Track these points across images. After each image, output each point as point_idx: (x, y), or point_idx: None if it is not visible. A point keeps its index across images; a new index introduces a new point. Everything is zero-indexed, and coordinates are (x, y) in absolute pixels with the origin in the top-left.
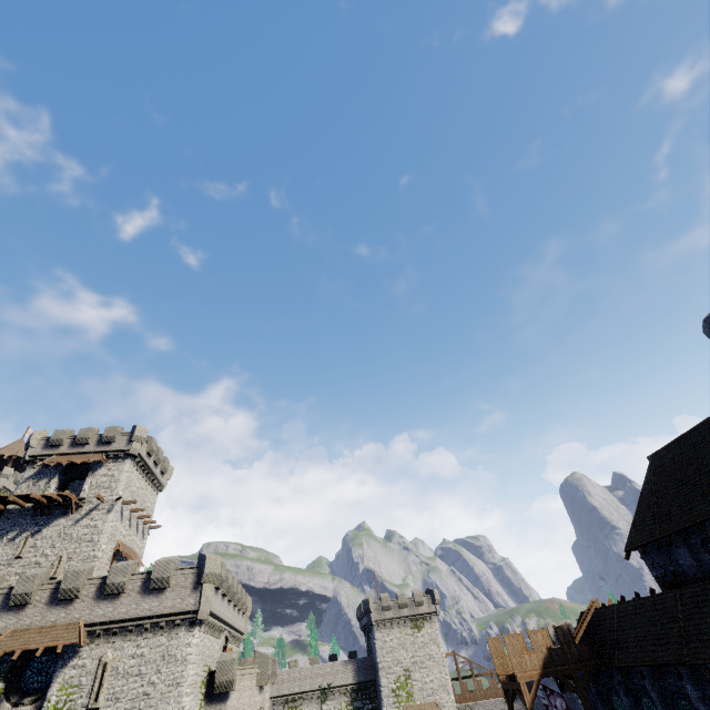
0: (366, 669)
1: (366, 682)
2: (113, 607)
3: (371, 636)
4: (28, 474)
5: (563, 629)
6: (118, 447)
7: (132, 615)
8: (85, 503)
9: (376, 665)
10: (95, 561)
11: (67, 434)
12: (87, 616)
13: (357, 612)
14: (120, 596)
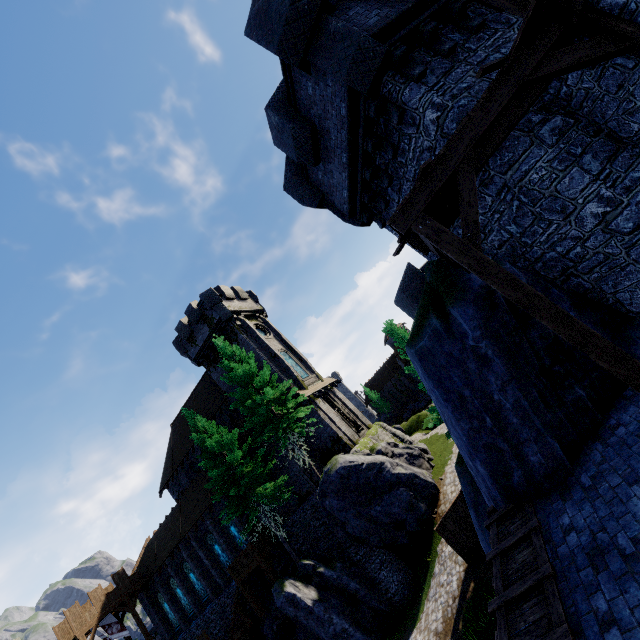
0: None
1: None
2: None
3: None
4: None
5: (119, 573)
6: None
7: None
8: None
9: None
10: None
11: None
12: None
13: None
14: None
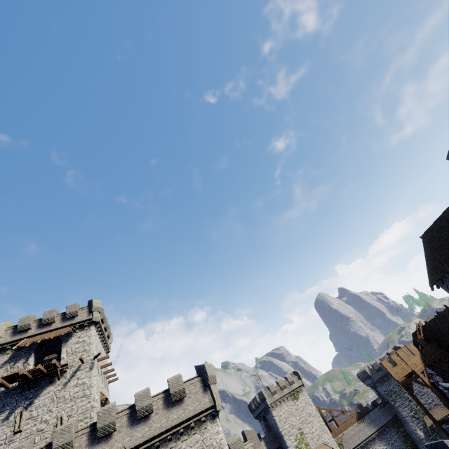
0: (273, 441)
1: None
2: (148, 427)
3: (269, 416)
4: (2, 360)
5: (419, 339)
6: (81, 319)
7: (166, 427)
8: (68, 367)
9: (280, 434)
10: (94, 411)
11: (32, 319)
12: (128, 442)
13: (251, 406)
14: (150, 416)
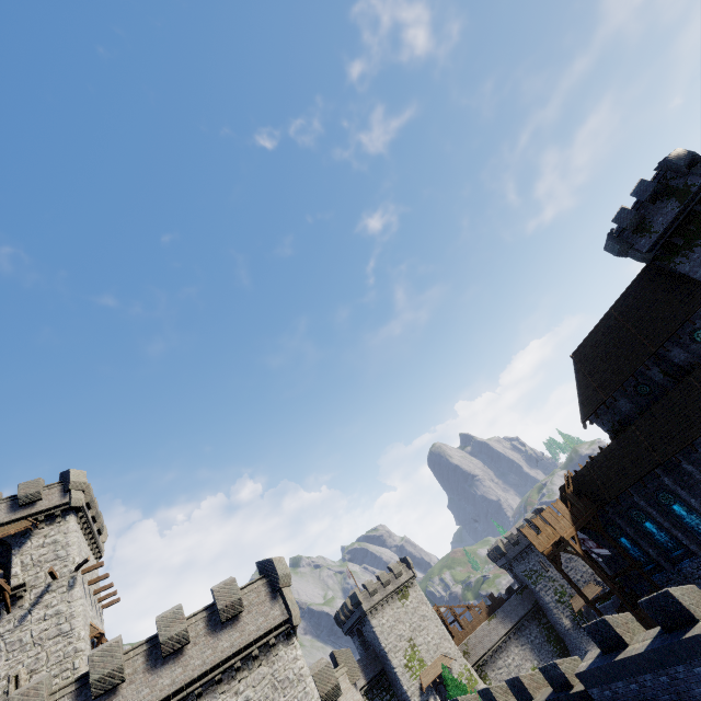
0: (372, 663)
1: (377, 676)
2: (182, 667)
3: (366, 628)
4: None
5: (569, 494)
6: (48, 504)
7: (212, 662)
8: (26, 590)
9: (383, 651)
10: (80, 656)
11: None
12: (148, 696)
13: (339, 618)
14: (184, 650)
